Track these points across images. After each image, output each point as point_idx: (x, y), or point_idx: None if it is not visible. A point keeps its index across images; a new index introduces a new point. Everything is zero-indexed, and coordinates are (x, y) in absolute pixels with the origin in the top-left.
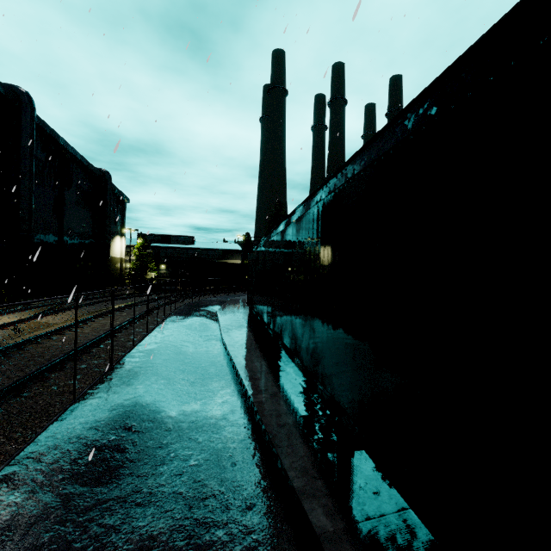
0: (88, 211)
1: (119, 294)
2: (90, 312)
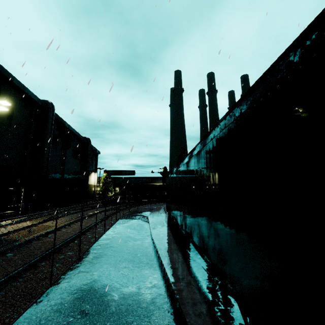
0: (78, 159)
1: (91, 206)
2: (74, 217)
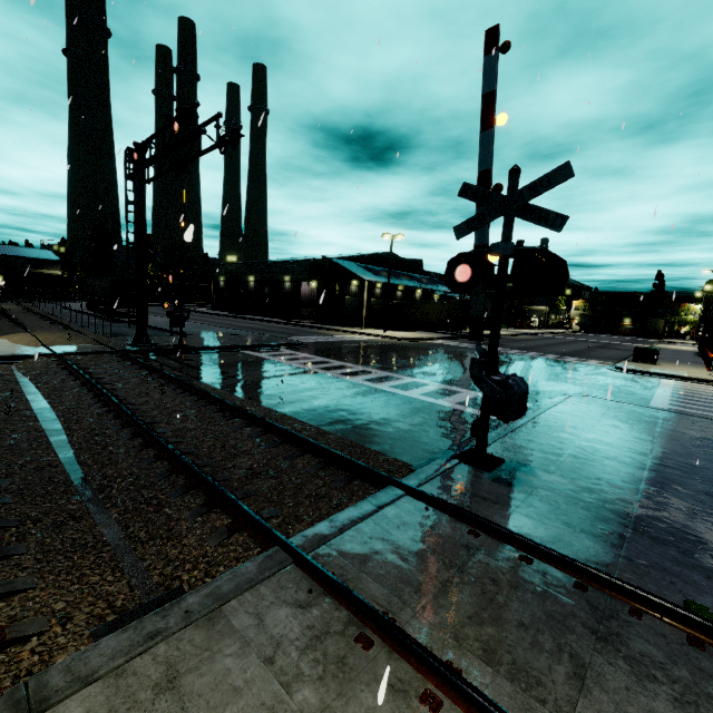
0: None
1: None
2: None
